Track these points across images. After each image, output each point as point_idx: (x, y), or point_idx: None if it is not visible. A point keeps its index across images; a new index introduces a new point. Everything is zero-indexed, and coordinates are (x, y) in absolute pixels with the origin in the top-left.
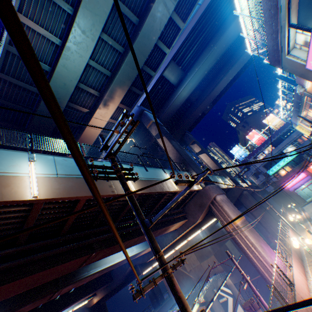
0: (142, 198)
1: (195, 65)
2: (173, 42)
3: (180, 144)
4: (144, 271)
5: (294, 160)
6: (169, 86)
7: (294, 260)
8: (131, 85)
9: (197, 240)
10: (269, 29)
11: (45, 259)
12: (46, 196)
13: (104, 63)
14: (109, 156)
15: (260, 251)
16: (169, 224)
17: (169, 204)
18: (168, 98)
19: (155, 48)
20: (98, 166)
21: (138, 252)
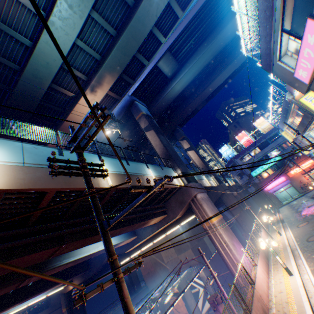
0: (120, 192)
1: (191, 59)
2: (170, 31)
3: (170, 138)
4: (122, 261)
5: (277, 164)
6: (163, 78)
7: (260, 259)
8: (123, 72)
9: (177, 234)
10: (263, 31)
11: (7, 250)
12: (6, 186)
13: (94, 45)
14: (76, 150)
15: (231, 249)
16: (148, 219)
17: (127, 208)
18: (161, 91)
19: (151, 35)
20: (61, 161)
21: (116, 244)
